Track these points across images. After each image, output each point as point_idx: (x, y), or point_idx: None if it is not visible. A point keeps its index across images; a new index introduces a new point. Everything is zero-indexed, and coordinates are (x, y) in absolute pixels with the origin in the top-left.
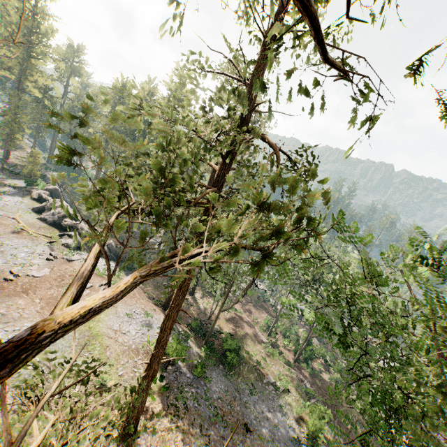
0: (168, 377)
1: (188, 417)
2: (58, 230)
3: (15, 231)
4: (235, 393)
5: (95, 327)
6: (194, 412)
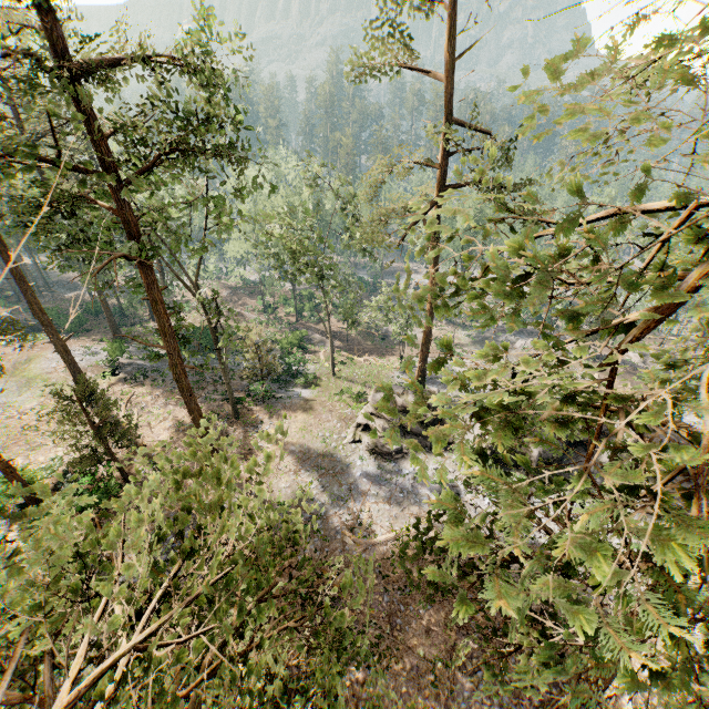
0: (125, 371)
1: (150, 380)
2: None
3: None
4: (213, 361)
5: (30, 374)
6: (157, 377)
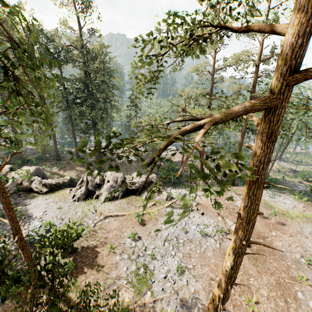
0: None
1: None
2: (133, 196)
3: (139, 223)
4: None
5: (295, 214)
6: None
